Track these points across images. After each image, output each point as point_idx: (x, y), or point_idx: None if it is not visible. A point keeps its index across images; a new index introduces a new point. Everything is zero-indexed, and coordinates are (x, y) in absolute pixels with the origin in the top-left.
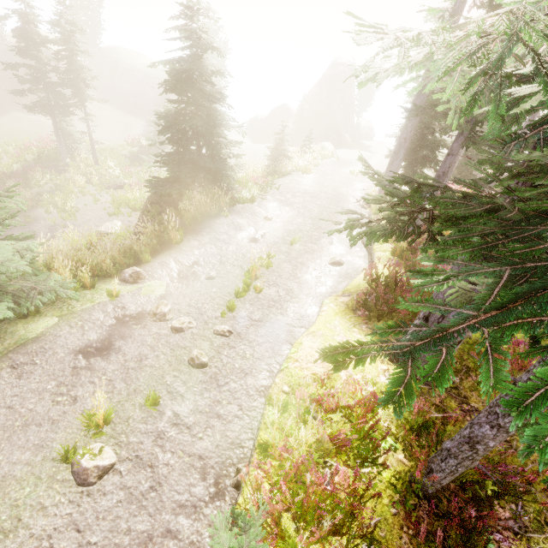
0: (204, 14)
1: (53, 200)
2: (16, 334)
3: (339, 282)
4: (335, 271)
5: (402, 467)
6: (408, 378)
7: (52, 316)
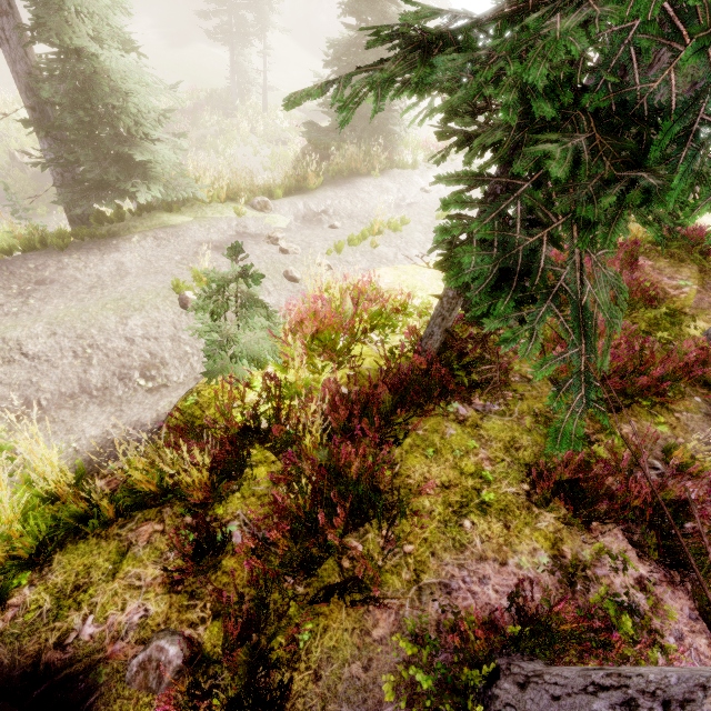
0: None
1: (215, 144)
2: (161, 219)
3: None
4: None
5: (411, 353)
6: (300, 92)
7: (189, 217)
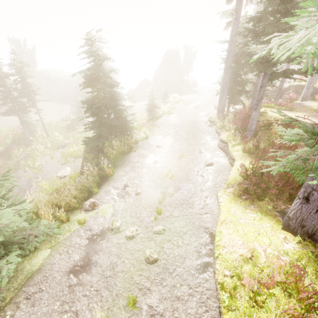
0: (98, 41)
1: (27, 164)
2: (24, 270)
3: (216, 177)
4: (210, 170)
5: None
6: None
7: (45, 248)
